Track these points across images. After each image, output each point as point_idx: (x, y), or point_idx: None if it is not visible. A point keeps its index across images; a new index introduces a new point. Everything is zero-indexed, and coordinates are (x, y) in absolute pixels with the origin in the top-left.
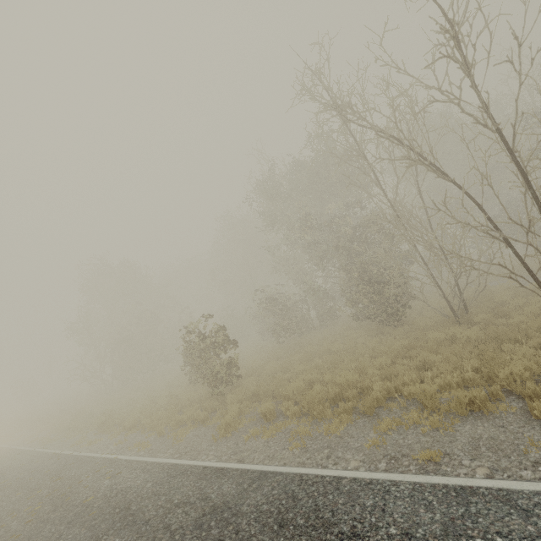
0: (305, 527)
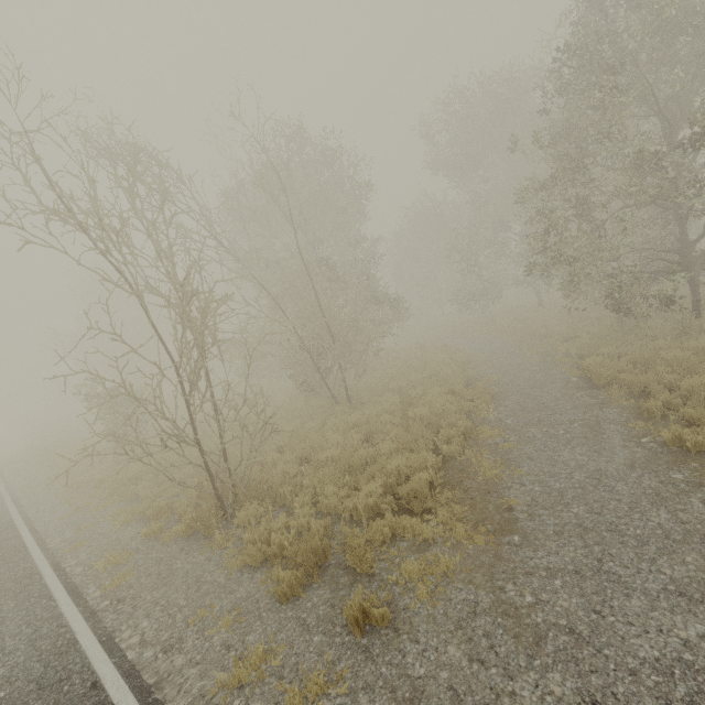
0: None
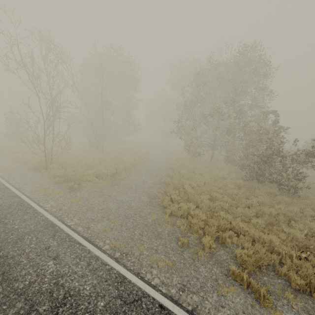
0: None
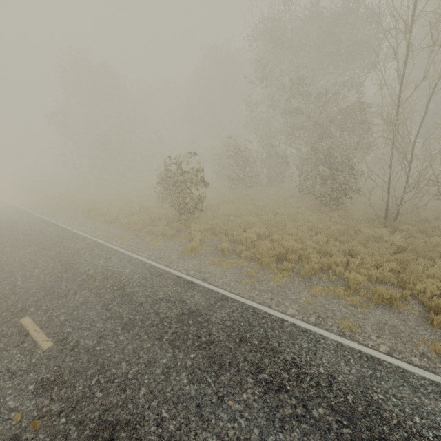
0: (259, 347)
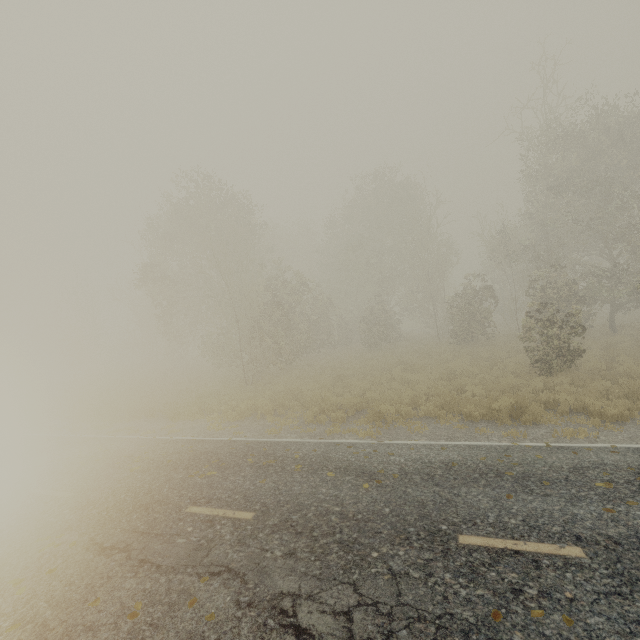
0: None
